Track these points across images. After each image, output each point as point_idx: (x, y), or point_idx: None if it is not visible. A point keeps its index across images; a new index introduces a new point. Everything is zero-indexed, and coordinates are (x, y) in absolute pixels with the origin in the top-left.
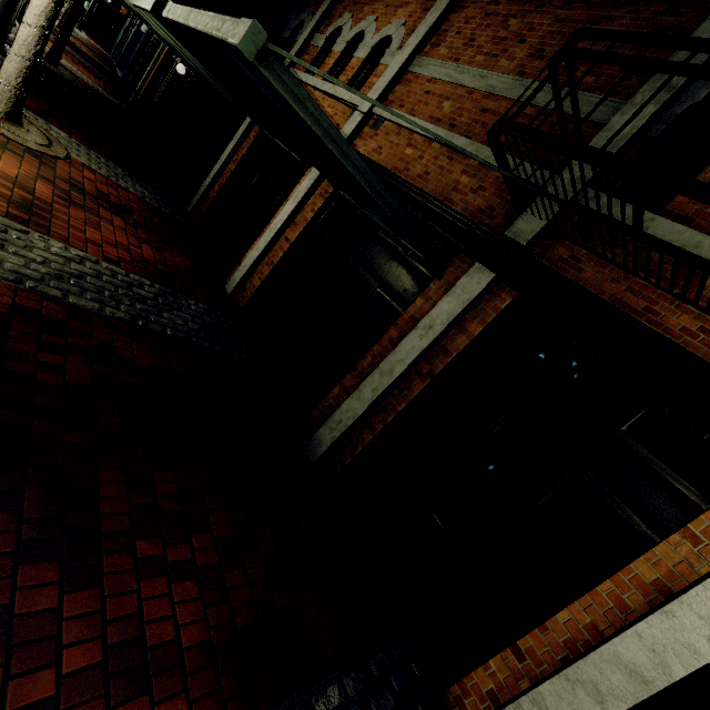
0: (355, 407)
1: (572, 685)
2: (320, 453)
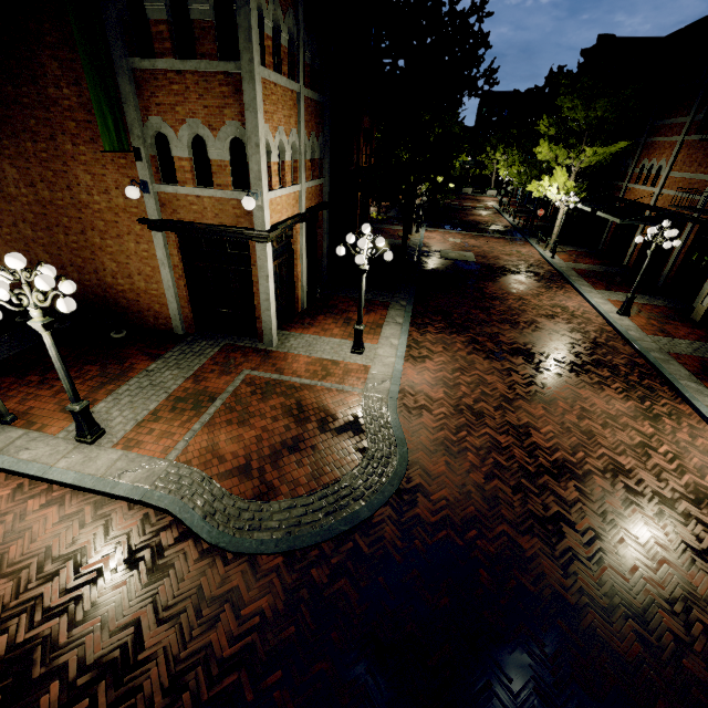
0: (667, 269)
1: (707, 282)
2: (661, 283)
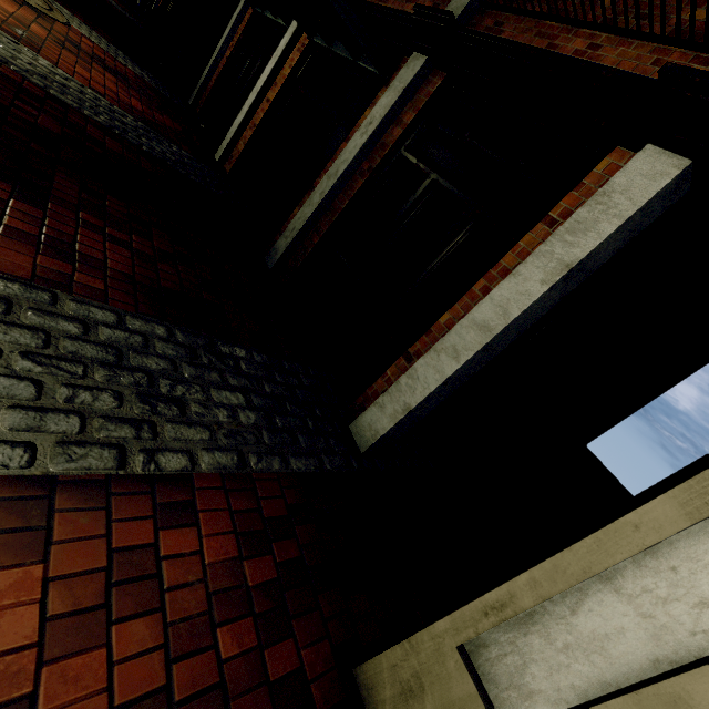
0: (306, 213)
1: (438, 353)
2: (276, 259)
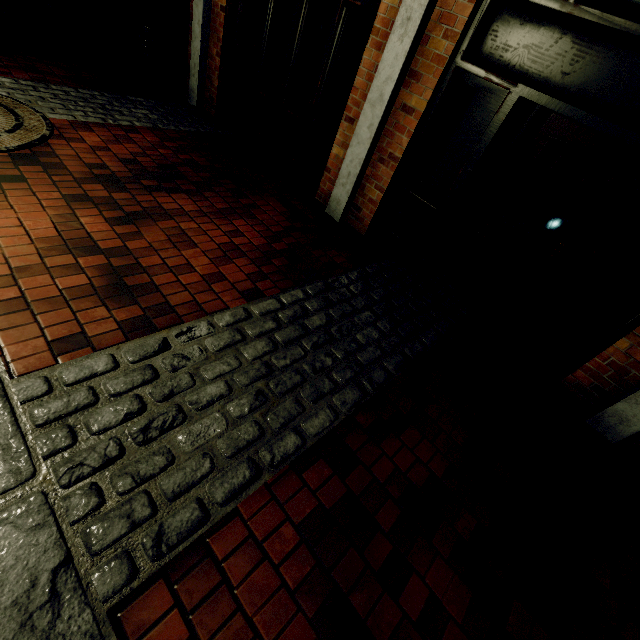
0: None
1: None
2: (627, 433)
